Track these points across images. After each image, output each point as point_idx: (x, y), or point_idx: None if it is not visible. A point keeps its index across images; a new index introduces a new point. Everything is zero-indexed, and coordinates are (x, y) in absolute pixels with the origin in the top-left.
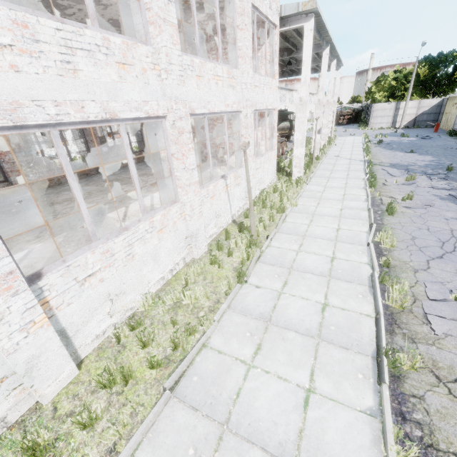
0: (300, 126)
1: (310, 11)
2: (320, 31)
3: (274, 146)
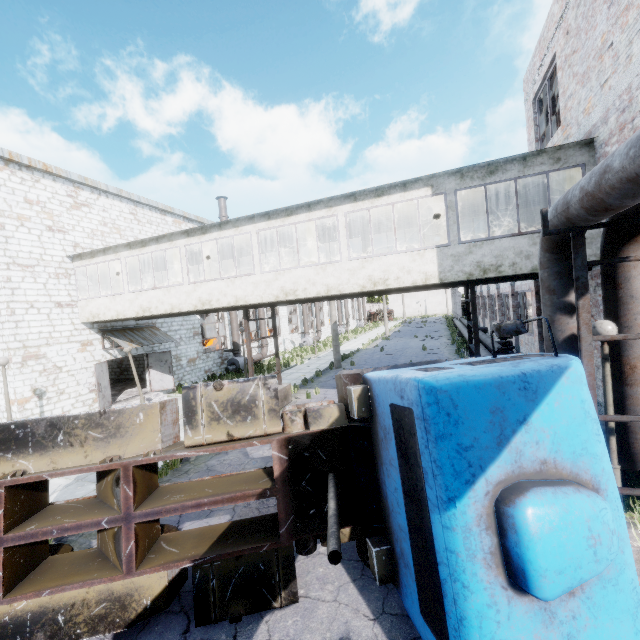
0: None
1: None
2: None
3: None
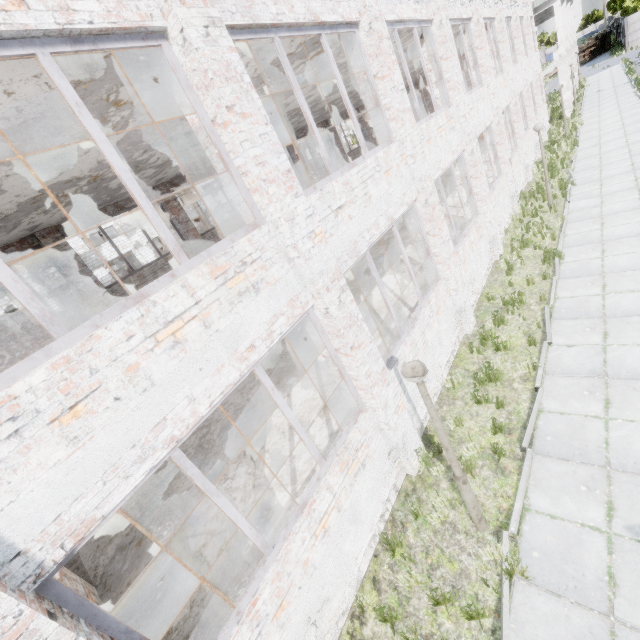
0: (564, 76)
1: None
2: None
3: (544, 100)
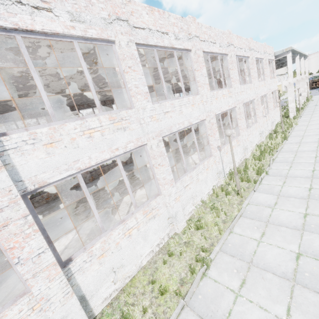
0: (291, 94)
1: (288, 50)
2: (293, 52)
3: (278, 105)
